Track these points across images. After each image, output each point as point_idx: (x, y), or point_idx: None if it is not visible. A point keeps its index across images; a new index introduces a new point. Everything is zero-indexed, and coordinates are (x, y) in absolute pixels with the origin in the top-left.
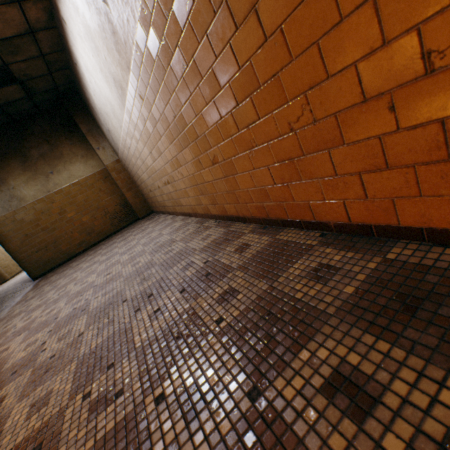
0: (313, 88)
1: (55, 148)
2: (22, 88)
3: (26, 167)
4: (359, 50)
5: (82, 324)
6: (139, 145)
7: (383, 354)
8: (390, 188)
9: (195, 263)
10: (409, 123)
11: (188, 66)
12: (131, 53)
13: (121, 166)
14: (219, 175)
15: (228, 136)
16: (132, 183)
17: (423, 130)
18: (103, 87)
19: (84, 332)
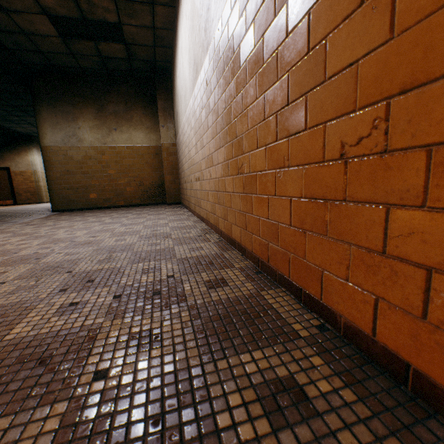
0: (408, 90)
1: (129, 110)
2: (126, 49)
3: (98, 116)
4: None
5: (18, 272)
6: (191, 133)
7: None
8: None
9: (161, 271)
10: None
11: (254, 47)
12: (214, 31)
13: (174, 150)
14: (239, 188)
15: (263, 144)
16: (176, 169)
17: None
18: (185, 69)
19: (6, 283)
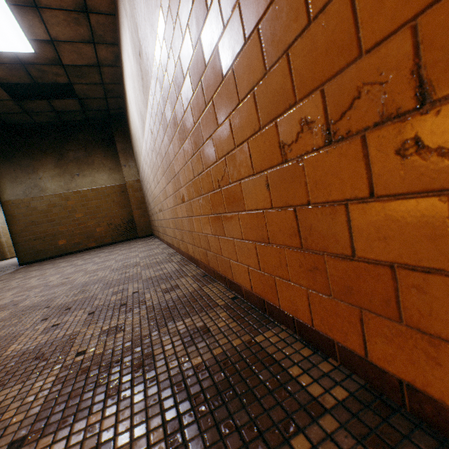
0: (228, 153)
1: (89, 155)
2: (79, 103)
3: (58, 164)
4: (249, 129)
5: None
6: (149, 171)
7: (150, 445)
8: (272, 265)
9: (128, 290)
10: (278, 204)
11: (172, 114)
12: (149, 95)
13: (139, 185)
14: (185, 213)
15: (189, 180)
16: (143, 203)
17: (286, 213)
18: (135, 117)
19: None
